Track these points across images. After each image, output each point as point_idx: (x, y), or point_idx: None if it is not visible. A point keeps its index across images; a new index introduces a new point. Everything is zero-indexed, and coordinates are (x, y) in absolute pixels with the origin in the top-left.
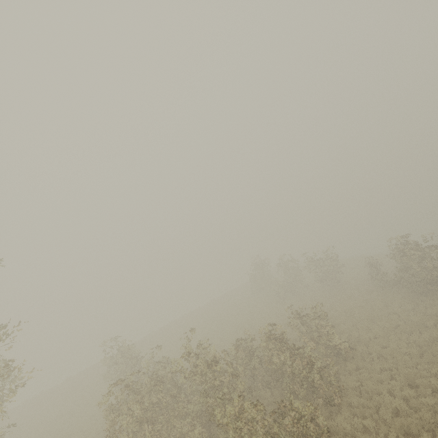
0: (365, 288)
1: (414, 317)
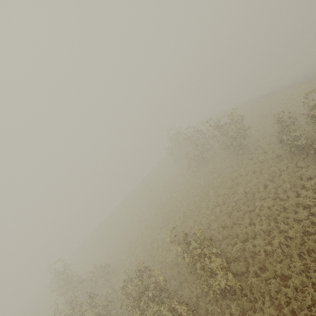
0: (273, 151)
1: None
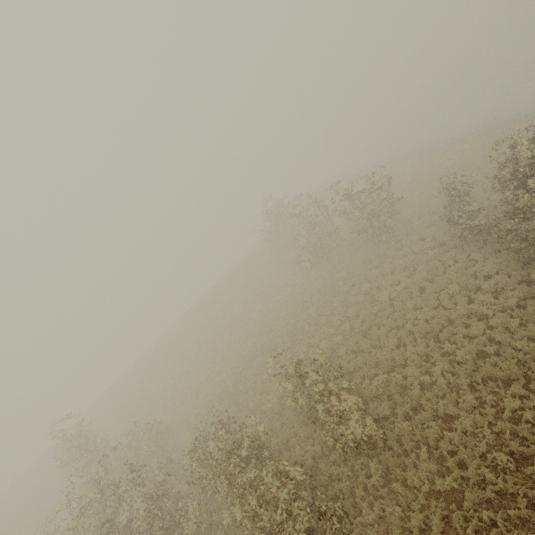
0: (435, 237)
1: (520, 343)
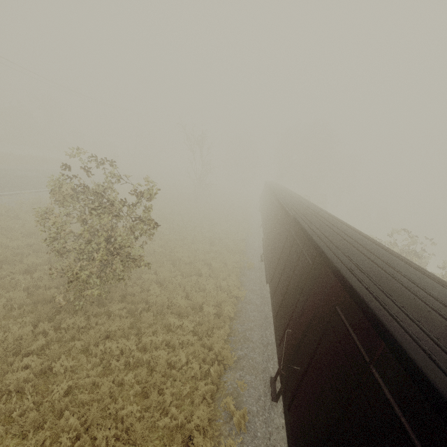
0: None
1: None
